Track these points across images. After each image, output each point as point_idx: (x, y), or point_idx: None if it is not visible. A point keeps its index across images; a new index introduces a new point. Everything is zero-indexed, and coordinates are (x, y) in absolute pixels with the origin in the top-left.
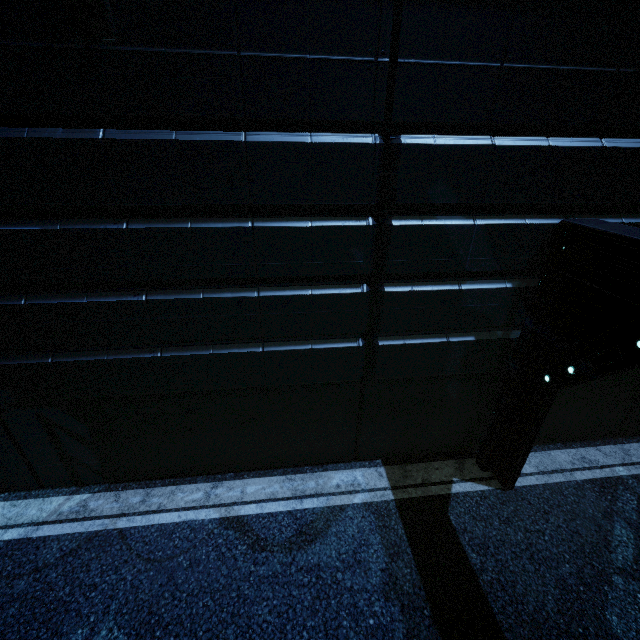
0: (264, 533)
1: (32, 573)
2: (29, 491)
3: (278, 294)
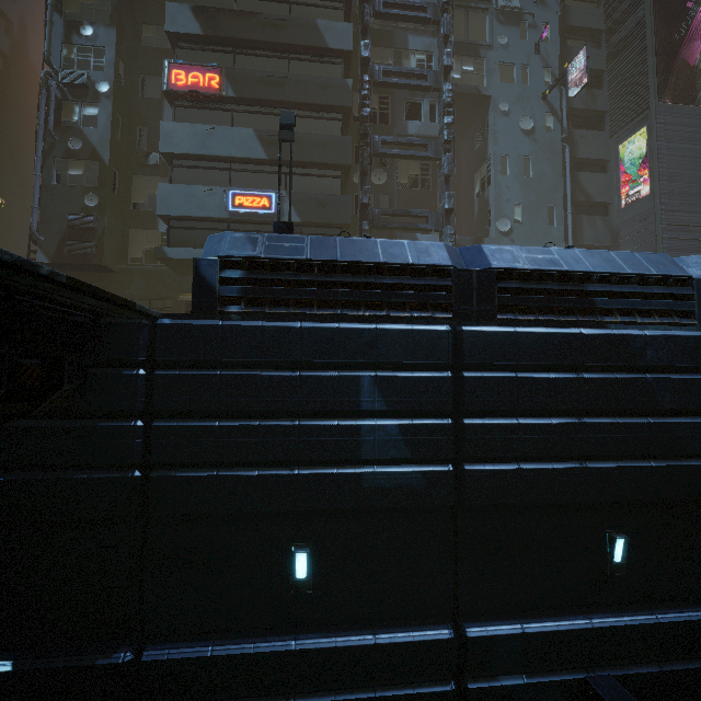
0: None
1: None
2: None
3: None
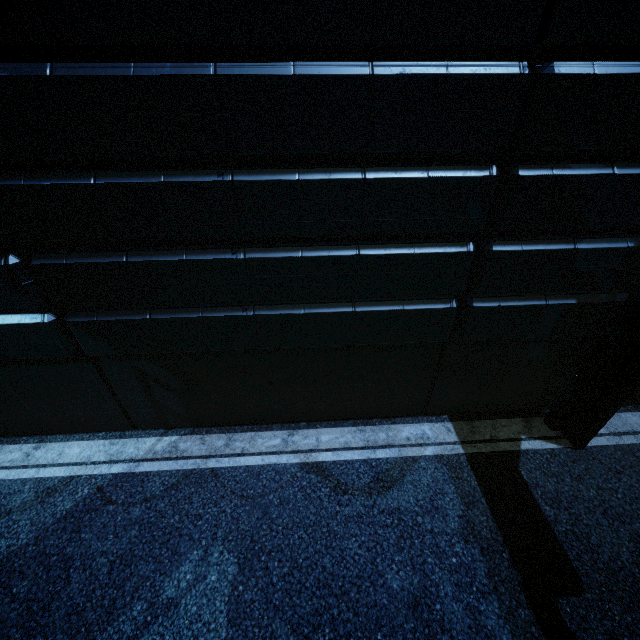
0: (344, 478)
1: (143, 502)
2: (123, 431)
3: (379, 253)
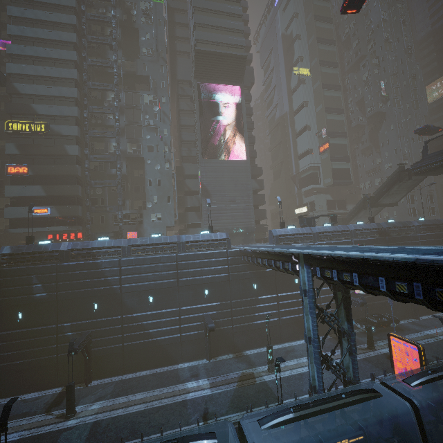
0: (28, 400)
1: None
2: None
3: (40, 348)
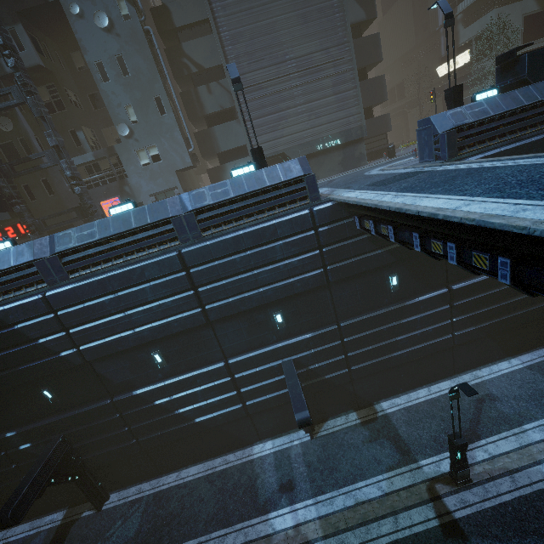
0: None
1: None
2: None
3: None
